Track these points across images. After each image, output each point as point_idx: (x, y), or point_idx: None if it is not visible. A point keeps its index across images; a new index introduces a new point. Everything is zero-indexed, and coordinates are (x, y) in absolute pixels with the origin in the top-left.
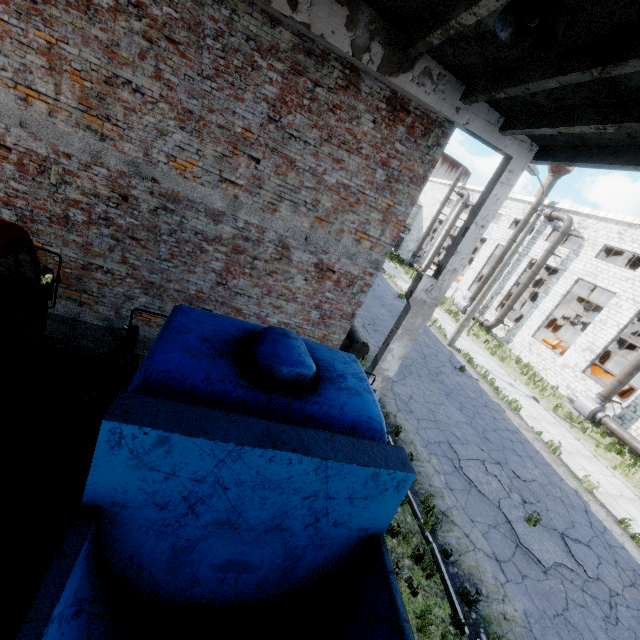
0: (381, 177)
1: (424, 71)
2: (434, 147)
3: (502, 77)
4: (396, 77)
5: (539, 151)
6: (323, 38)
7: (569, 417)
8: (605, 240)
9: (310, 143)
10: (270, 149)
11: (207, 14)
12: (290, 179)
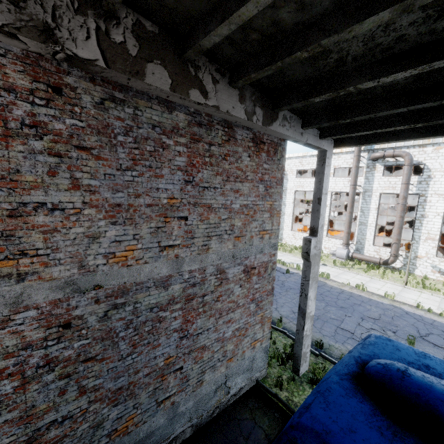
0: (262, 189)
1: (283, 117)
2: (281, 158)
3: (343, 111)
4: (272, 125)
5: (334, 142)
6: (228, 113)
7: (342, 264)
8: (295, 168)
9: (217, 187)
10: (192, 204)
11: (112, 116)
12: (211, 219)
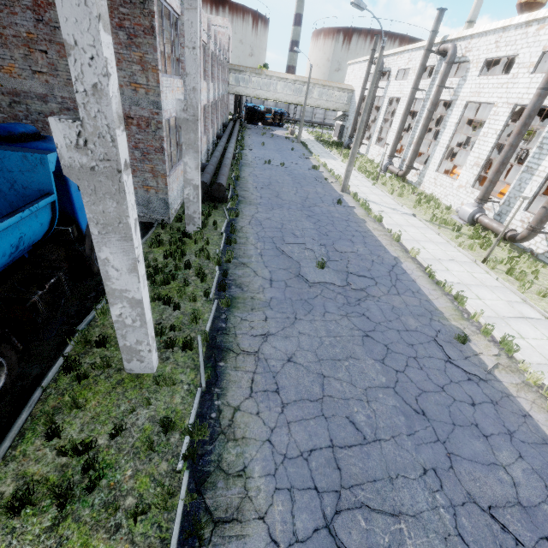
0: (124, 37)
1: None
2: (146, 1)
3: None
4: None
5: None
6: None
7: (444, 223)
8: (485, 54)
9: None
10: (48, 41)
11: None
12: None
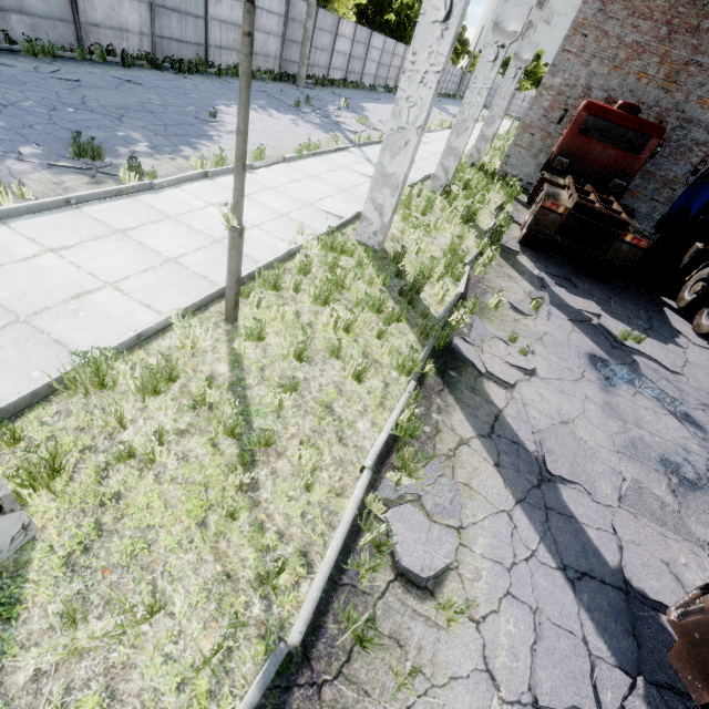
0: None
1: None
2: None
3: None
4: None
5: None
6: None
7: None
8: None
9: None
10: None
11: None
12: None
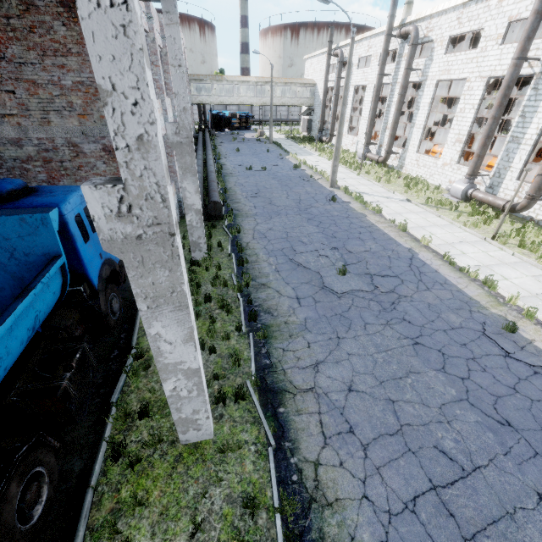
0: None
1: None
2: None
3: None
4: None
5: None
6: None
7: (440, 203)
8: (449, 32)
9: (35, 63)
10: (14, 80)
11: None
12: (42, 95)
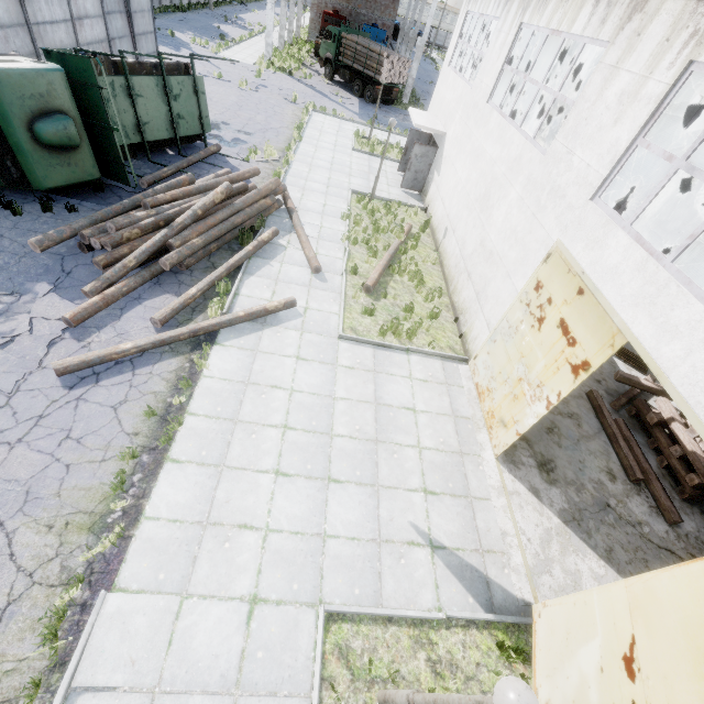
0: (392, 1)
1: None
2: None
3: None
4: None
5: None
6: None
7: None
8: None
9: None
10: None
11: None
12: (376, 5)
